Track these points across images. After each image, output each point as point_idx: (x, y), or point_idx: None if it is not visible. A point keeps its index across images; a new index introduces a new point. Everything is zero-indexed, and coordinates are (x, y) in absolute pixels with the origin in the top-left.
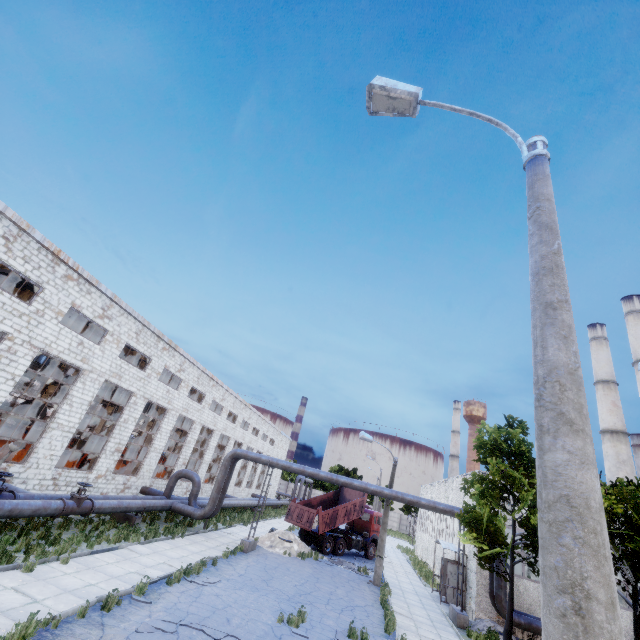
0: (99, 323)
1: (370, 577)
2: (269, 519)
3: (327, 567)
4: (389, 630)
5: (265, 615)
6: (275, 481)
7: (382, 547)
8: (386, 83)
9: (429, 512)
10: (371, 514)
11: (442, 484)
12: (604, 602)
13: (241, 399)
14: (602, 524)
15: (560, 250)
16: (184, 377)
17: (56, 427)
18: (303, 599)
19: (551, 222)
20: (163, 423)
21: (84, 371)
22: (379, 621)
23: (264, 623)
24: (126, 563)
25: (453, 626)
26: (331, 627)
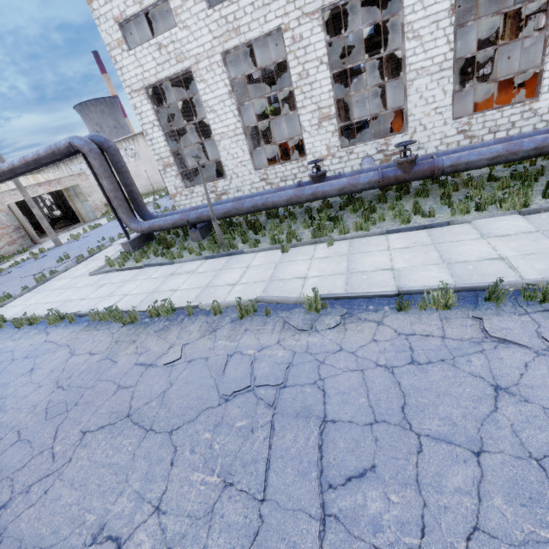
0: None
1: None
2: None
3: None
4: None
5: None
6: None
7: None
8: None
9: None
10: None
11: None
12: None
13: None
14: None
15: None
16: None
17: (415, 77)
18: None
19: None
20: None
21: None
22: None
23: None
24: (415, 251)
25: None
26: None
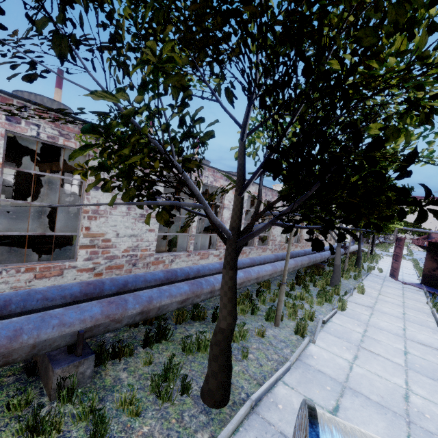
0: None
1: None
2: None
3: None
4: None
5: None
6: None
7: None
8: None
9: None
10: None
11: None
12: None
13: None
14: None
15: None
16: None
17: None
18: None
19: None
20: None
21: None
22: None
23: None
24: None
25: None
26: None
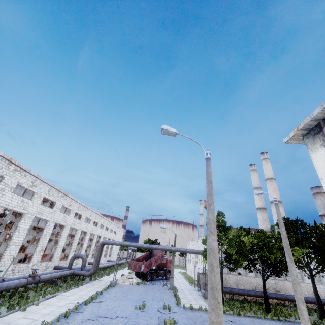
0: (30, 189)
1: (168, 287)
2: (118, 271)
3: (149, 286)
4: (178, 304)
5: (129, 308)
6: (117, 252)
7: (173, 273)
8: (167, 128)
9: (191, 254)
10: (166, 259)
11: (196, 241)
12: (216, 266)
13: (99, 214)
14: (217, 252)
15: (212, 188)
16: (71, 208)
17: (12, 244)
18: (142, 300)
19: (210, 180)
20: (63, 233)
21: (24, 214)
22: (174, 302)
23: (129, 311)
24: (63, 300)
25: (203, 298)
26: (156, 307)
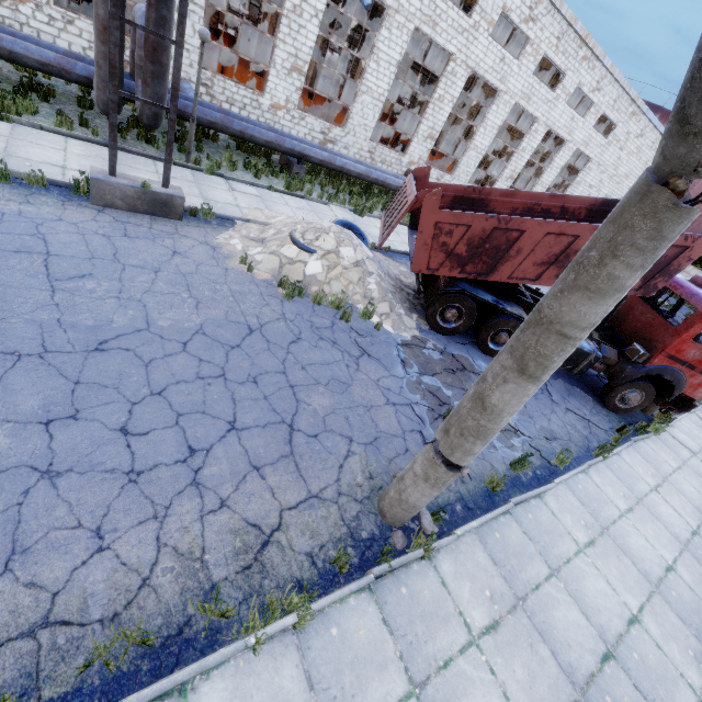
0: None
1: None
2: None
3: (326, 350)
4: None
5: None
6: None
7: (463, 429)
8: None
9: None
10: (701, 311)
11: None
12: None
13: None
14: None
15: None
16: None
17: None
18: None
19: None
20: None
21: None
22: None
23: None
24: None
25: None
26: None
